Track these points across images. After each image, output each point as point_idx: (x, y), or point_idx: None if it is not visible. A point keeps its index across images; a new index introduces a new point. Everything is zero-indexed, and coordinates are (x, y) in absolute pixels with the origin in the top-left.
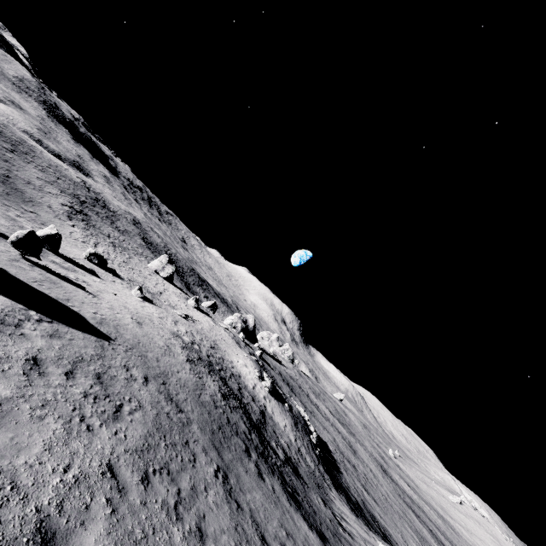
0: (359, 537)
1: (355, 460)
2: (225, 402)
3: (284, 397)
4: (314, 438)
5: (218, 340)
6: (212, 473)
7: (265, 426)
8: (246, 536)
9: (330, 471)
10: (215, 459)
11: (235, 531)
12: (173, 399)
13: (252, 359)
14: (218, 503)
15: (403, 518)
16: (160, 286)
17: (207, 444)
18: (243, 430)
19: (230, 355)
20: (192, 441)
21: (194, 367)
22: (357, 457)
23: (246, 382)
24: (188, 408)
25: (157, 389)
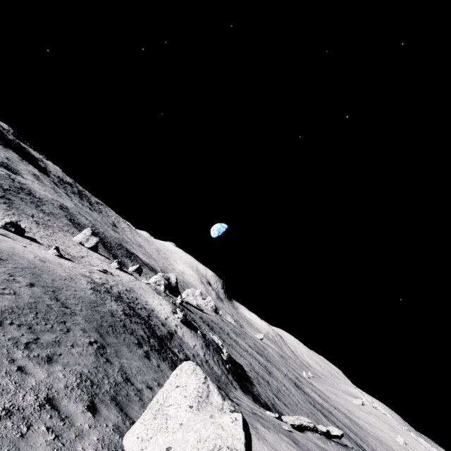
0: (247, 406)
1: (269, 378)
2: (126, 317)
3: (199, 328)
4: (225, 356)
5: (136, 288)
6: (85, 342)
7: (171, 340)
8: (106, 373)
9: (240, 380)
10: (95, 337)
11: (94, 368)
12: (60, 300)
13: (169, 301)
14: (83, 354)
15: (311, 417)
16: (84, 253)
17: (90, 328)
18: (141, 334)
19: (146, 297)
20: (71, 323)
21: (97, 293)
22: (271, 376)
23: (158, 315)
24: (77, 308)
25: (43, 292)
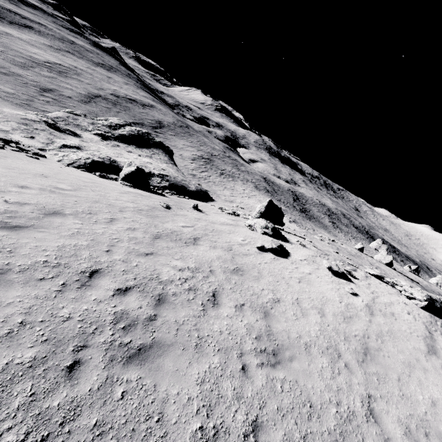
0: None
1: None
2: None
3: None
4: None
5: (439, 292)
6: None
7: None
8: None
9: None
10: None
11: None
12: None
13: None
14: None
15: None
16: None
17: None
18: None
19: None
20: None
21: None
22: None
23: None
24: None
25: None
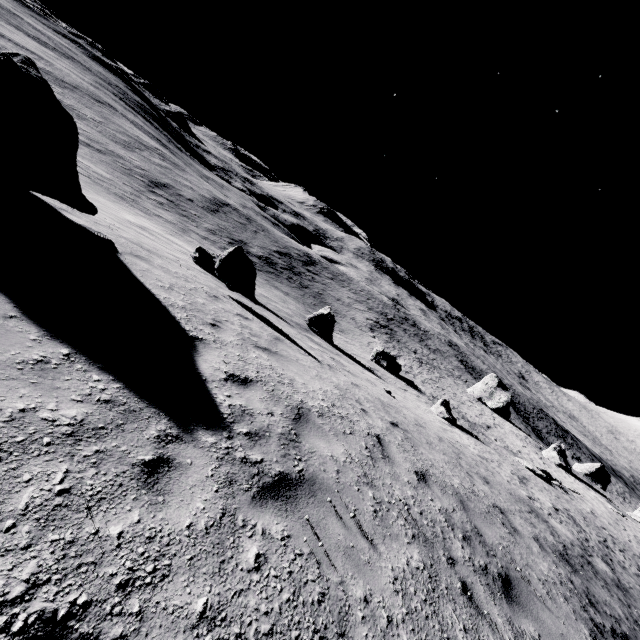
0: None
1: None
2: None
3: None
4: None
5: None
6: None
7: None
8: None
9: None
10: None
11: None
12: None
13: None
14: None
15: None
16: (487, 418)
17: None
18: None
19: None
20: None
21: None
22: None
23: None
24: None
25: None
